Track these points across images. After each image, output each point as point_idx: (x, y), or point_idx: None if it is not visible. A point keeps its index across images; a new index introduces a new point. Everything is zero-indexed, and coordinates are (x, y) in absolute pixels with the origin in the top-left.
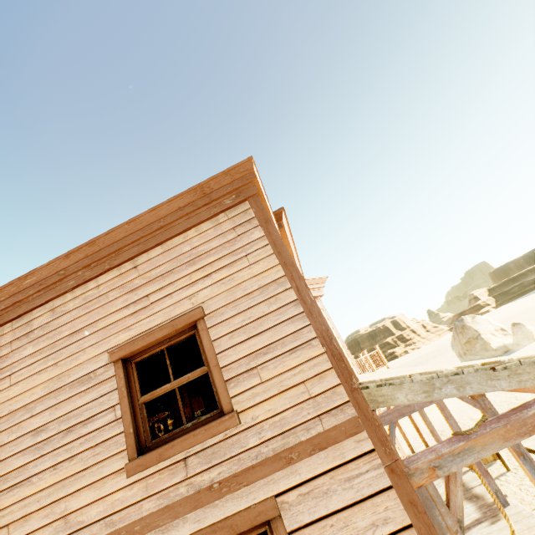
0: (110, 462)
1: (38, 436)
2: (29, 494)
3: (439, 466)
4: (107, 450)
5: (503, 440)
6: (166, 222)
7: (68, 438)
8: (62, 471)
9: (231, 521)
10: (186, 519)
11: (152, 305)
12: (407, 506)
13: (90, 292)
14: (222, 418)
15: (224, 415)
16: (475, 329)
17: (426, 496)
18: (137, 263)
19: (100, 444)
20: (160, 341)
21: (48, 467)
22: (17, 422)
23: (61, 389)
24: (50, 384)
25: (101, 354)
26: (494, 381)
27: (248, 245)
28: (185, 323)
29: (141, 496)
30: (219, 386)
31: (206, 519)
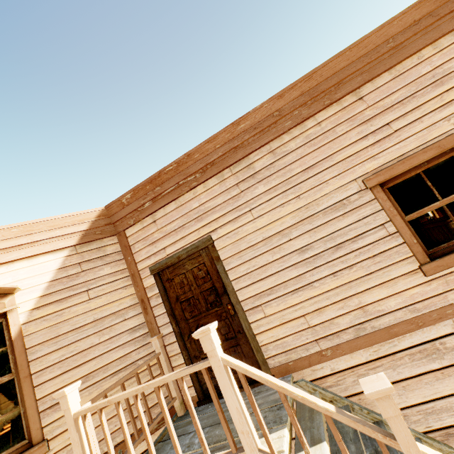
0: (396, 267)
1: (304, 254)
2: (315, 295)
3: None
4: (388, 258)
5: None
6: (398, 42)
7: (339, 253)
8: (343, 277)
9: None
10: None
11: (397, 132)
12: None
13: (311, 130)
14: None
15: None
16: None
17: None
18: (361, 95)
19: (378, 255)
20: (415, 166)
21: (327, 275)
22: (276, 245)
23: (313, 217)
24: (298, 213)
25: (348, 183)
26: None
27: None
28: None
29: (442, 289)
30: None
31: None
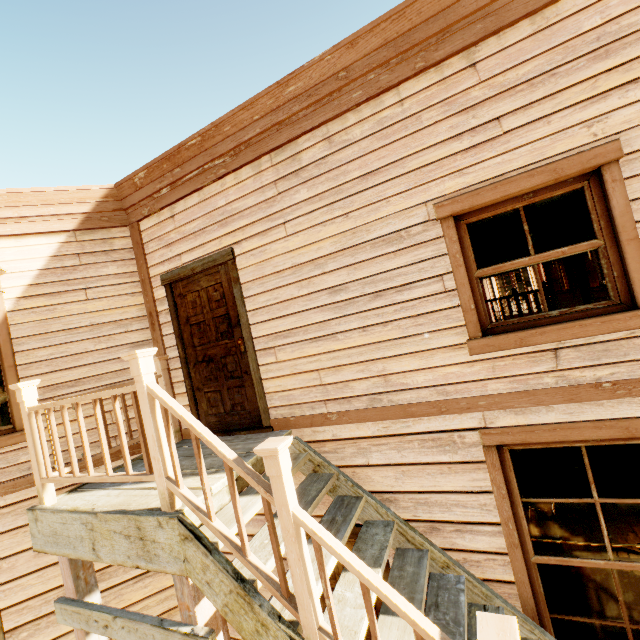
0: (439, 336)
1: (335, 296)
2: (336, 349)
3: None
4: (433, 323)
5: None
6: None
7: (377, 303)
8: (373, 335)
9: (626, 423)
10: (552, 409)
11: (506, 136)
12: None
13: (387, 111)
14: (637, 312)
15: (637, 308)
16: None
17: None
18: (476, 58)
19: (423, 315)
20: (515, 196)
21: (355, 328)
22: (306, 277)
23: (358, 247)
24: (342, 239)
25: (415, 207)
26: None
27: None
28: (580, 168)
29: (485, 375)
30: (634, 270)
31: (583, 414)
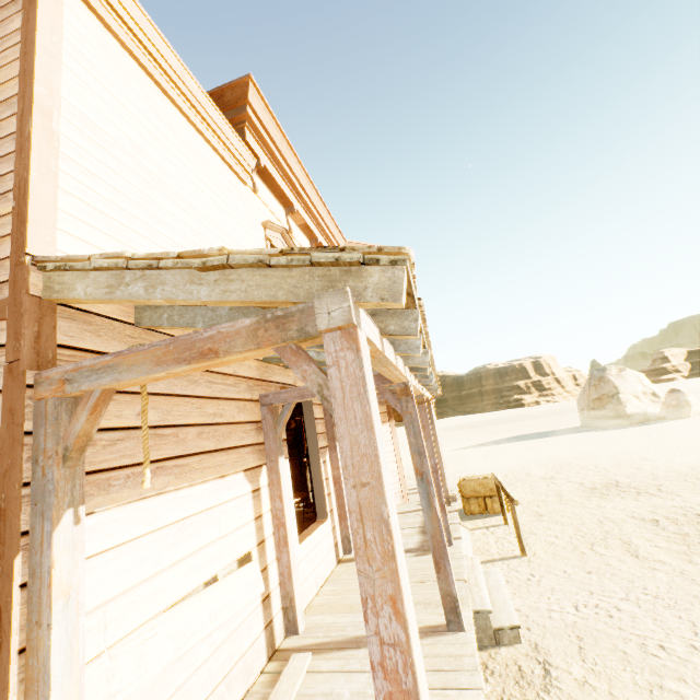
0: None
1: None
2: None
3: (71, 380)
4: None
5: (155, 364)
6: None
7: None
8: None
9: None
10: None
11: None
12: (6, 413)
13: None
14: None
15: None
16: (615, 385)
17: (42, 411)
18: None
19: None
20: None
21: None
22: None
23: None
24: None
25: None
26: (195, 286)
27: (0, 41)
28: None
29: None
30: None
31: None
